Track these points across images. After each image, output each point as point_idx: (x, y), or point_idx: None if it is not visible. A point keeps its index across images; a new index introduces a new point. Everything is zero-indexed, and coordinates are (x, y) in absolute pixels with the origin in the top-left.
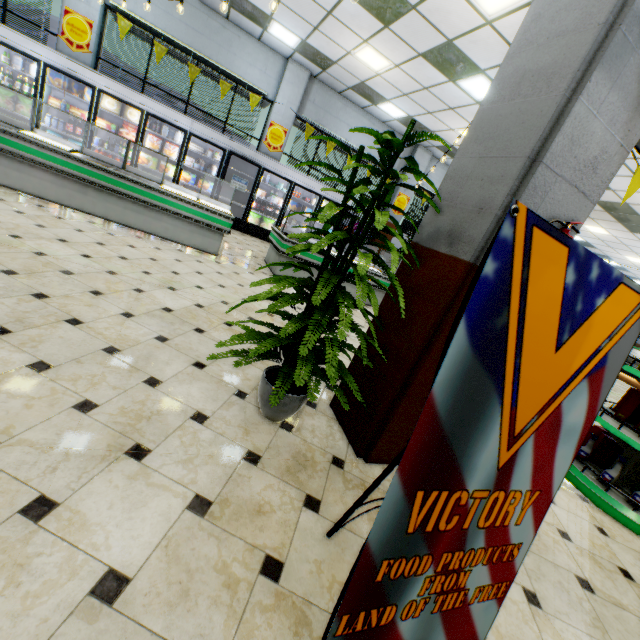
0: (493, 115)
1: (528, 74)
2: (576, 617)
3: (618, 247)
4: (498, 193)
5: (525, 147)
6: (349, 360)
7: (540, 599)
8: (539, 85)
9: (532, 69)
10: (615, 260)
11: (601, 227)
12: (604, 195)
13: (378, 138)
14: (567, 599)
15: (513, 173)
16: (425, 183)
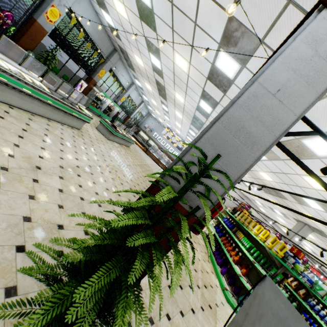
0: (224, 137)
1: (245, 129)
2: (174, 308)
3: (152, 96)
4: (219, 189)
5: (236, 173)
6: (55, 204)
7: (169, 314)
8: (248, 142)
9: (247, 128)
10: (148, 98)
11: (151, 87)
12: (160, 80)
13: (202, 162)
14: (171, 302)
15: (228, 184)
16: (75, 8)
